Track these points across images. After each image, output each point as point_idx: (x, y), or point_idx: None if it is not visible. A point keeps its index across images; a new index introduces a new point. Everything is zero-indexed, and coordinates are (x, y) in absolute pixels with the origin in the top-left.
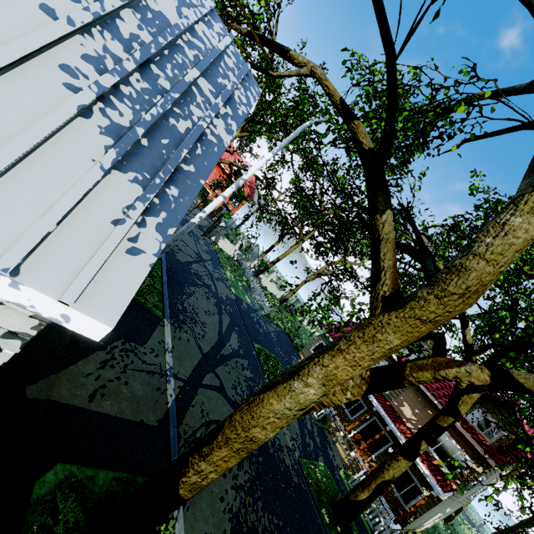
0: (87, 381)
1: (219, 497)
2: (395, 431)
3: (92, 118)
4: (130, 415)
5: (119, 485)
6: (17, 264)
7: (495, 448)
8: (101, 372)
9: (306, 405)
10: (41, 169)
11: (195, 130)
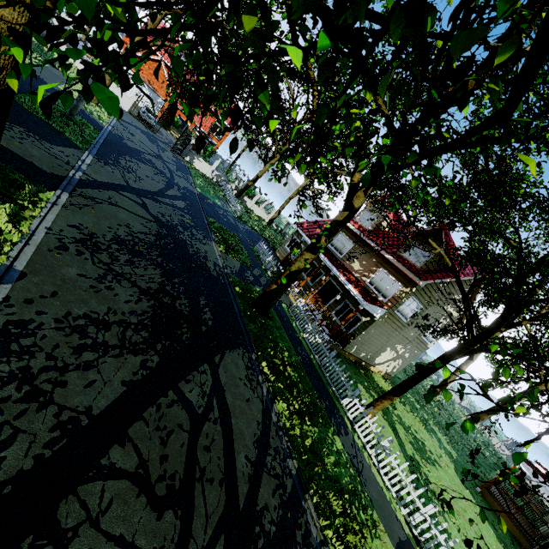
0: None
1: (106, 226)
2: (336, 273)
3: None
4: (20, 154)
5: None
6: None
7: (422, 270)
8: None
9: None
10: None
11: None
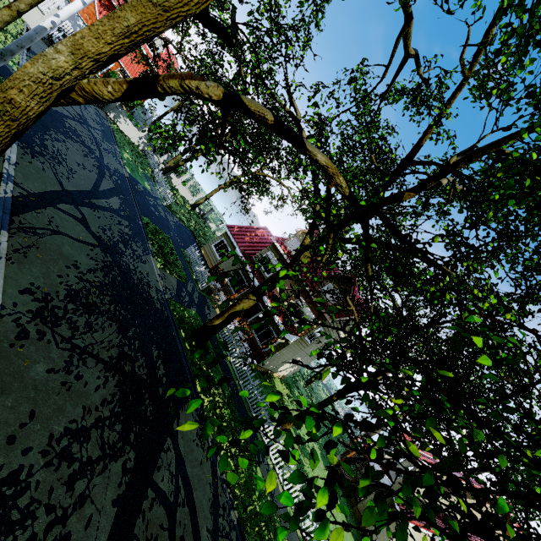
0: None
1: (56, 274)
2: (264, 298)
3: None
4: None
5: None
6: None
7: None
8: None
9: (61, 76)
10: None
11: None
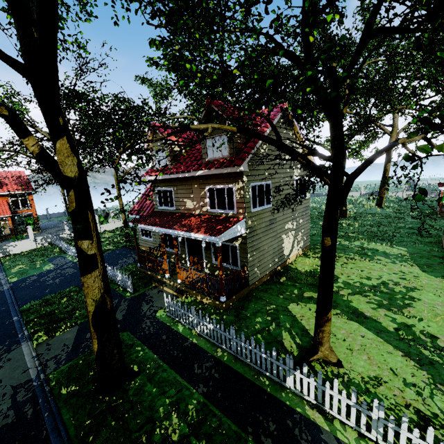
0: None
1: None
2: (175, 233)
3: None
4: None
5: None
6: None
7: (233, 156)
8: None
9: None
10: None
11: None
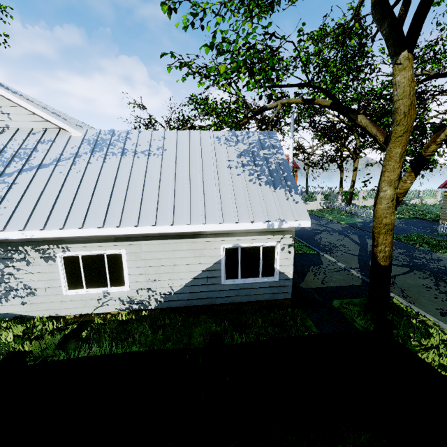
0: (315, 281)
1: (432, 297)
2: None
3: (261, 185)
4: (345, 284)
5: (365, 301)
6: (283, 218)
7: None
8: (317, 277)
9: (392, 197)
10: (267, 201)
11: (276, 164)
